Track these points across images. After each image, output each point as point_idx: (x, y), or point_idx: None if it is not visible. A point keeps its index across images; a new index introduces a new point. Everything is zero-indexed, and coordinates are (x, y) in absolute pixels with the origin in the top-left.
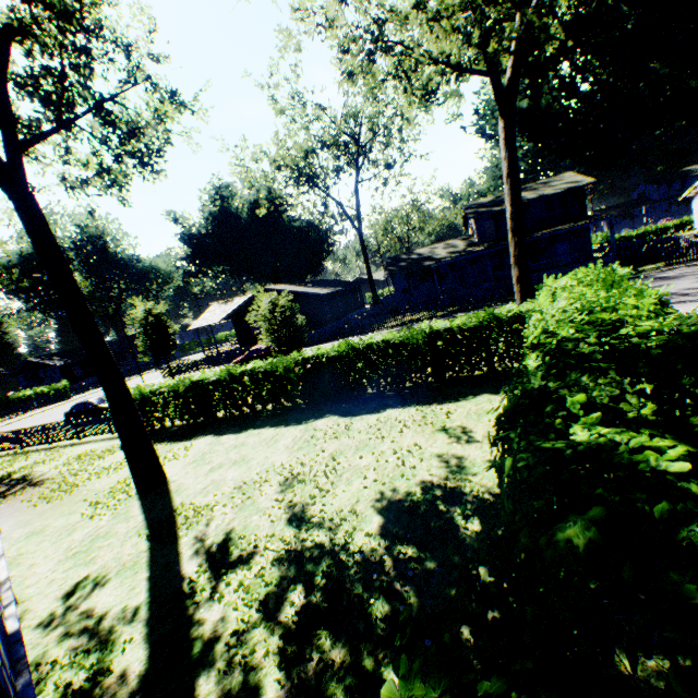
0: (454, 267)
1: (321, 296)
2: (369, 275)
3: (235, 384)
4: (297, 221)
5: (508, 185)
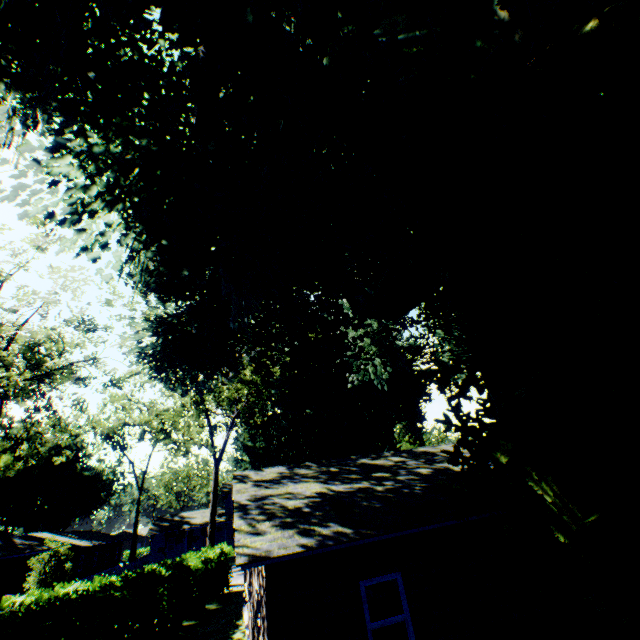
0: (205, 532)
1: (82, 547)
2: (135, 530)
3: (0, 613)
4: (88, 469)
5: (213, 496)
